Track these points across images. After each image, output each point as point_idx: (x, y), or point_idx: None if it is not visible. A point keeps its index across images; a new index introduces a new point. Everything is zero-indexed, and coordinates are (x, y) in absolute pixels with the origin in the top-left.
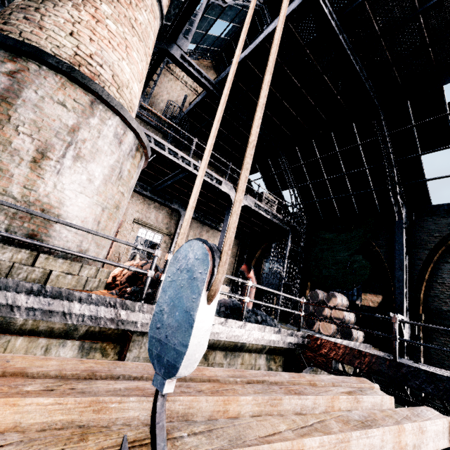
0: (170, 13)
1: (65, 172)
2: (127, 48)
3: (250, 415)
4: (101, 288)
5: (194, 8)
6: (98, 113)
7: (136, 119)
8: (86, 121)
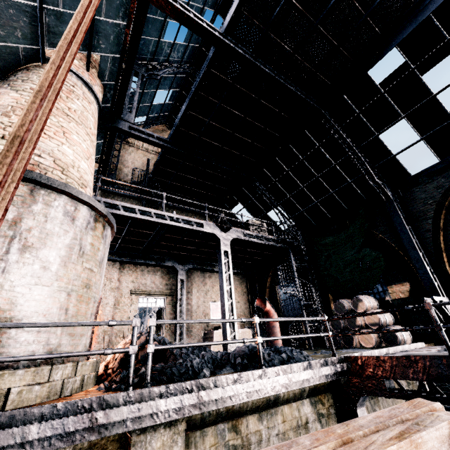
0: (107, 96)
1: (11, 268)
2: (65, 134)
3: None
4: (88, 386)
5: (126, 85)
6: (41, 198)
7: (109, 194)
8: (28, 210)
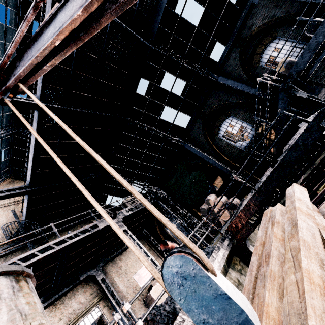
0: None
1: None
2: None
3: (278, 300)
4: None
5: None
6: None
7: None
8: None
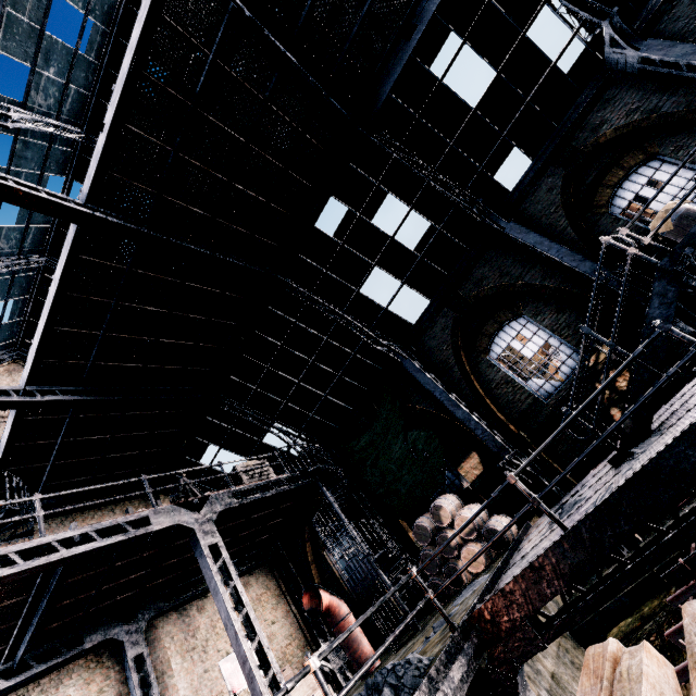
0: None
1: None
2: None
3: None
4: None
5: None
6: None
7: None
8: None
